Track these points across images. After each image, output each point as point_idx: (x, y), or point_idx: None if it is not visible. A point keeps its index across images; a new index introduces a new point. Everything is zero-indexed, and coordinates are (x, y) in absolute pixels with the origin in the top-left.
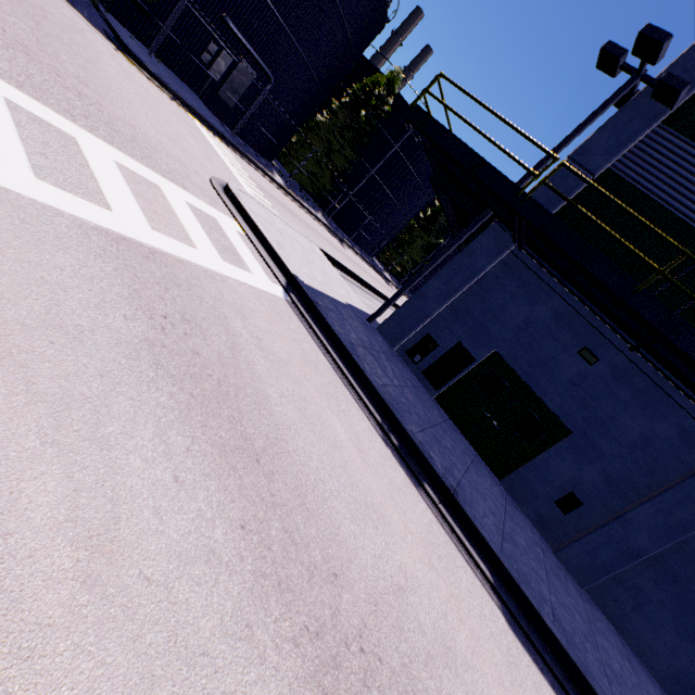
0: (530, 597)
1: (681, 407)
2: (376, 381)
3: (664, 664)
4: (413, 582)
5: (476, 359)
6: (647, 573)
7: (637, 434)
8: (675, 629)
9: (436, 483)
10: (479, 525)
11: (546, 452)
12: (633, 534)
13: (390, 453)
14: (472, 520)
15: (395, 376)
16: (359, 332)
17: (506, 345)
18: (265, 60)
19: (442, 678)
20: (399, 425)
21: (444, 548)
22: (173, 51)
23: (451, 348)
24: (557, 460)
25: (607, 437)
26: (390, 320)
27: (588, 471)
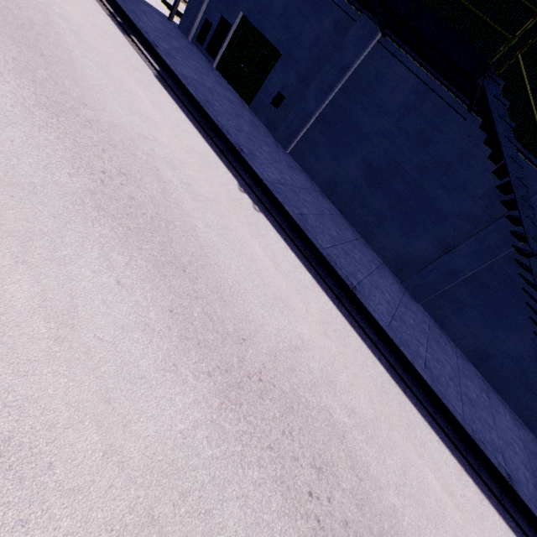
0: (183, 81)
1: (335, 4)
2: (121, 3)
3: (323, 178)
4: (62, 8)
5: (231, 24)
6: (317, 129)
7: (313, 37)
8: (329, 156)
9: (144, 42)
10: (165, 58)
11: (269, 74)
12: (307, 105)
13: (109, 18)
14: (159, 53)
15: (164, 30)
16: (140, 5)
17: (246, 5)
18: None
19: (48, 11)
20: (127, 17)
21: (120, 42)
22: None
23: (218, 23)
24: (275, 78)
25: (299, 47)
26: (183, 17)
27: (289, 77)
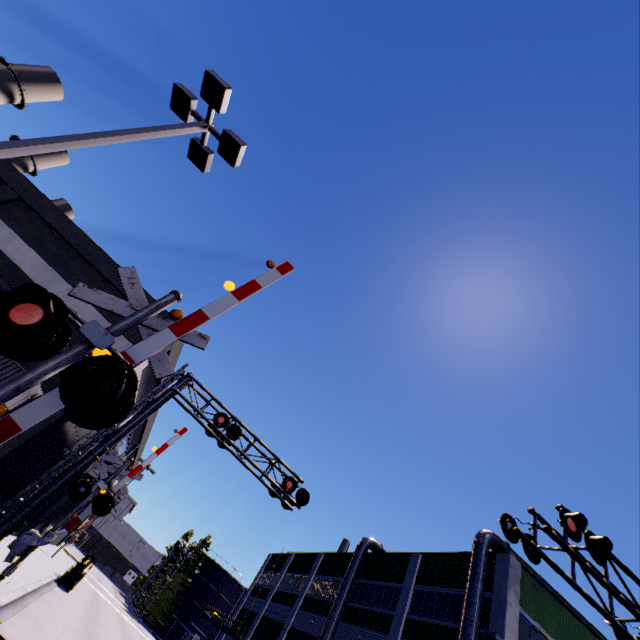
0: None
1: None
2: None
3: None
4: None
5: None
6: None
7: None
8: None
9: None
10: None
11: None
12: None
13: None
14: None
15: None
16: None
17: None
18: (204, 631)
19: None
20: None
21: None
22: (173, 639)
23: None
24: None
25: None
26: None
27: None
